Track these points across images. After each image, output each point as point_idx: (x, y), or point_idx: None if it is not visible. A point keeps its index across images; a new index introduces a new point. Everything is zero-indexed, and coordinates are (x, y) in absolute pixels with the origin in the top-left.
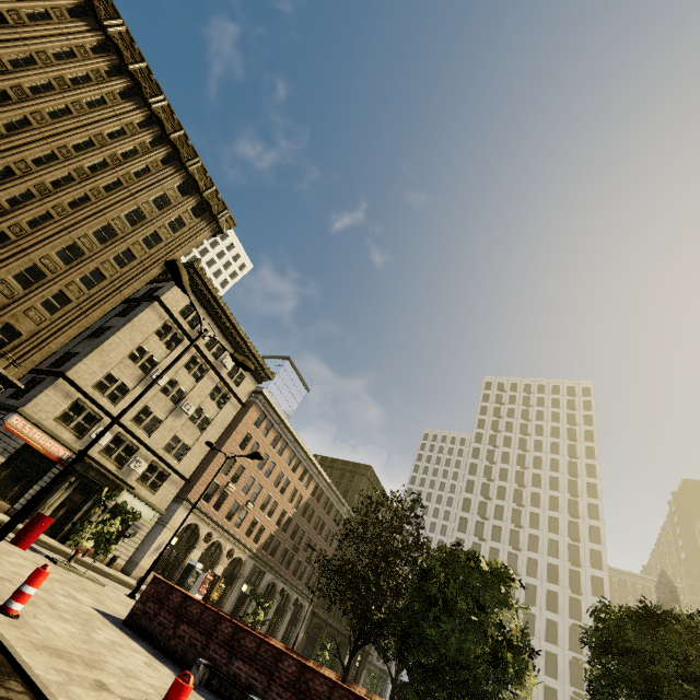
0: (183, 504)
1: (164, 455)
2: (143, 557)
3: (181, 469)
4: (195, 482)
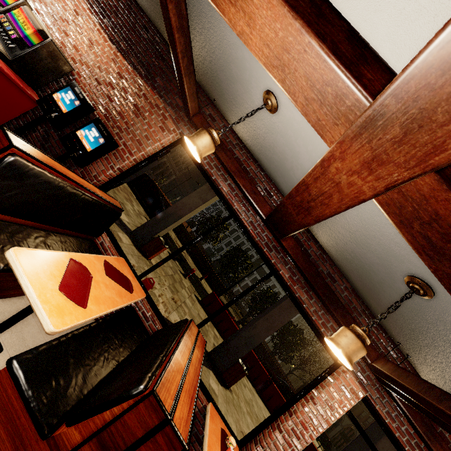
0: None
1: None
2: None
3: None
4: None
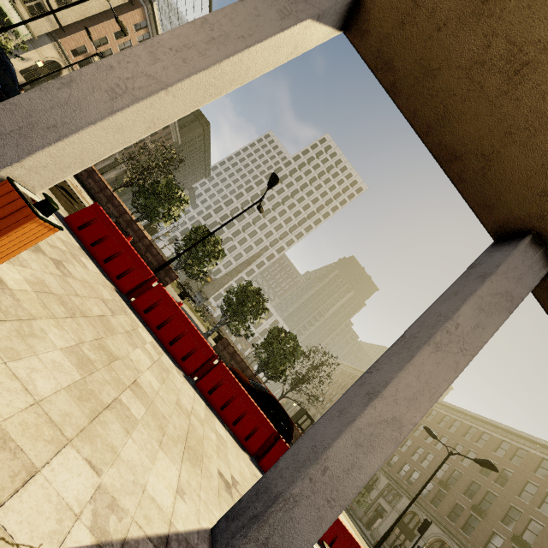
0: (53, 43)
1: None
2: (13, 57)
3: (58, 14)
4: (68, 34)
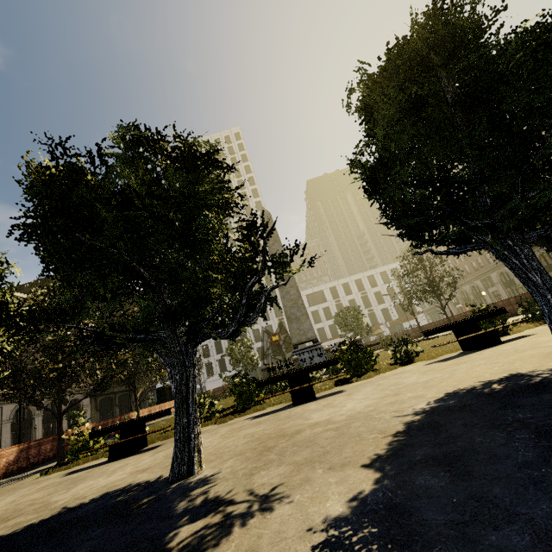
0: None
1: None
2: None
3: None
4: None
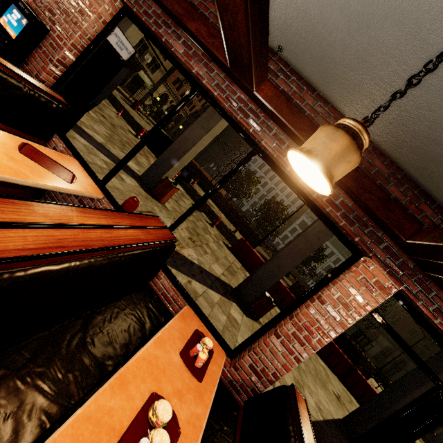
0: (163, 83)
1: (159, 55)
2: (146, 101)
3: (165, 65)
4: (170, 74)
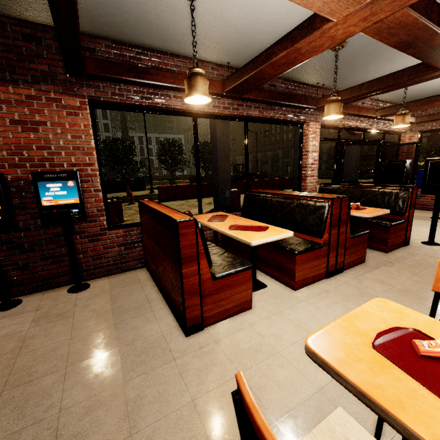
0: None
1: None
2: None
3: None
4: None
